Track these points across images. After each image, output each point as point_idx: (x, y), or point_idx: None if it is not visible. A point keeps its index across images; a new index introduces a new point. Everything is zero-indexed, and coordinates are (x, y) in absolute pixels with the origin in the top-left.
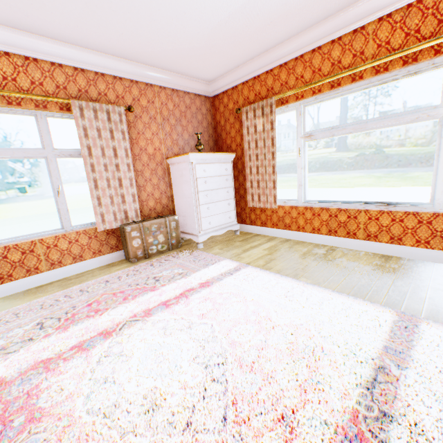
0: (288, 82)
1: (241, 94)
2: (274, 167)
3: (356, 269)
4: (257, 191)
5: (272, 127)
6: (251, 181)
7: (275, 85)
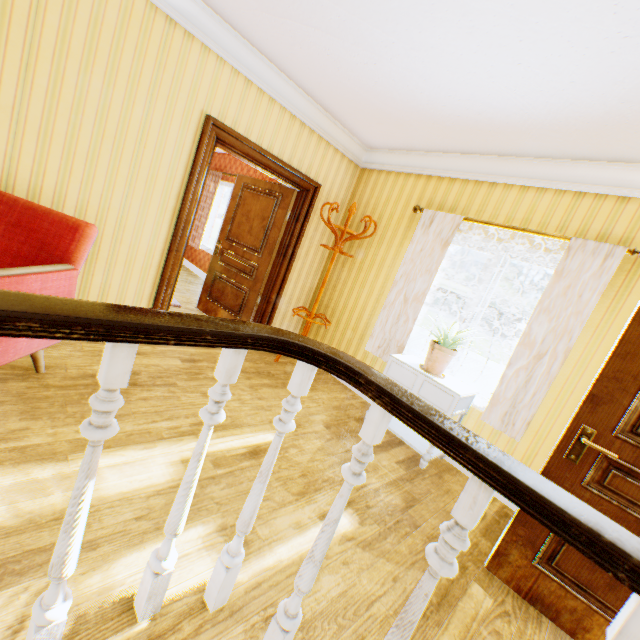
0: (233, 168)
1: (215, 160)
2: (207, 221)
3: (192, 288)
4: (195, 234)
5: (215, 192)
6: (196, 225)
7: (229, 166)
